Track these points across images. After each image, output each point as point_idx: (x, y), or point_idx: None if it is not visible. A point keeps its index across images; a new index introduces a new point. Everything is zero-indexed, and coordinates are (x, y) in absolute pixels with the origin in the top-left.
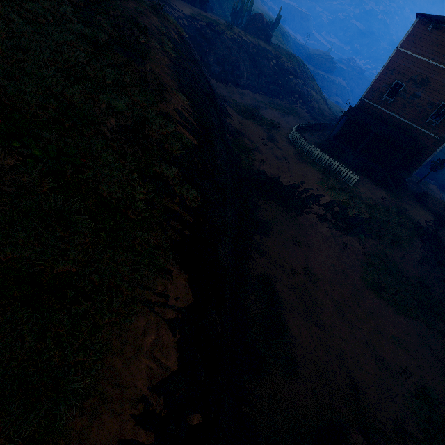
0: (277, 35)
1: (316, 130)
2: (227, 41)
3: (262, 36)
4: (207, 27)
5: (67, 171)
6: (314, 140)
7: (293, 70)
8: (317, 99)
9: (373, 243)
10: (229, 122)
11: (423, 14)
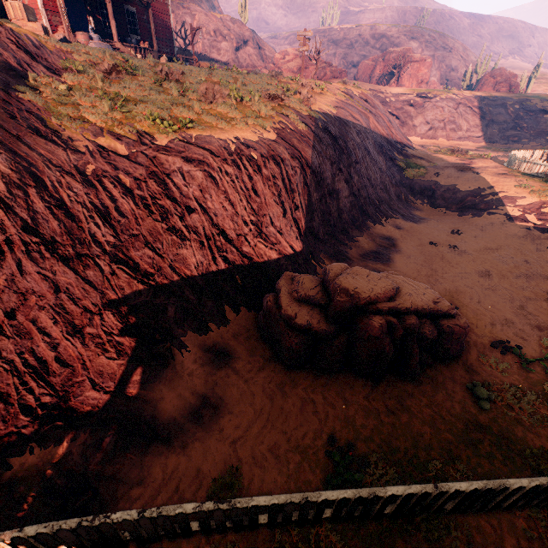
0: None
1: None
2: (439, 102)
3: (501, 88)
4: (417, 97)
5: (244, 104)
6: None
7: None
8: None
9: None
10: (407, 150)
11: None
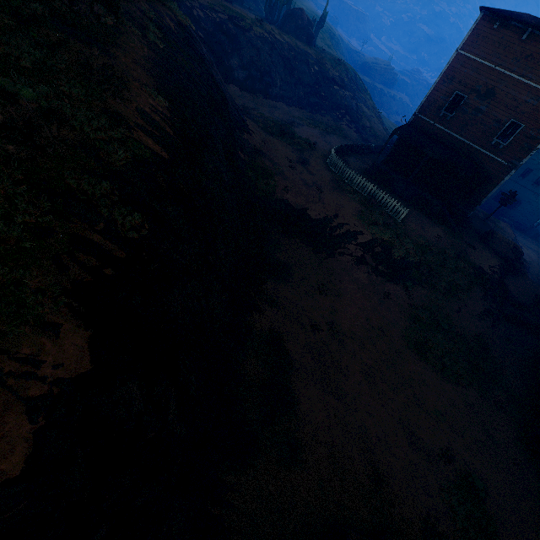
0: (325, 38)
1: (365, 153)
2: (254, 40)
3: (302, 36)
4: (229, 21)
5: None
6: (360, 165)
7: (340, 80)
8: (369, 116)
9: (423, 293)
10: (246, 138)
11: (488, 8)
